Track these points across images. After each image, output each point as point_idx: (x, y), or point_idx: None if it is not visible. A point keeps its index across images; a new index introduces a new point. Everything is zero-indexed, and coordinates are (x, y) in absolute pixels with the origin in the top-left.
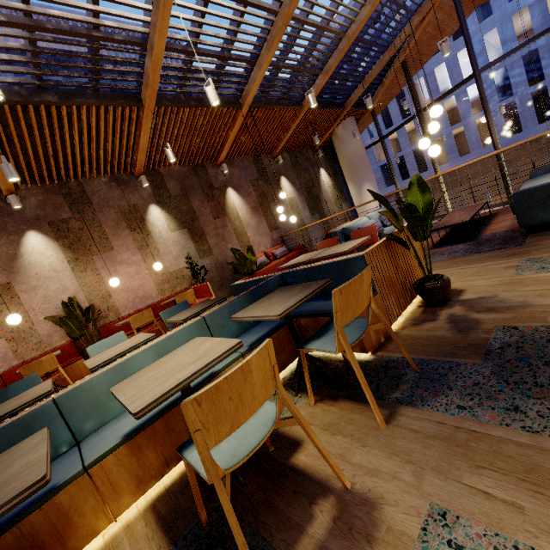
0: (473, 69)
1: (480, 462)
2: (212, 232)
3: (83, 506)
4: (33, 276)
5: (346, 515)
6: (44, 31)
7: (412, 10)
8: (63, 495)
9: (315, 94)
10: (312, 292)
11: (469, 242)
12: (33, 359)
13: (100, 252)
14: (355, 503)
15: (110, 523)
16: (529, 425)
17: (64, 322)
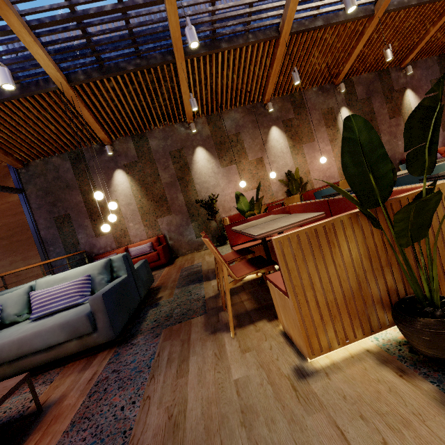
0: None
1: None
2: (386, 130)
3: None
4: (272, 154)
5: None
6: None
7: None
8: None
9: None
10: None
11: None
12: (270, 204)
13: (306, 142)
14: None
15: None
16: None
17: (291, 183)
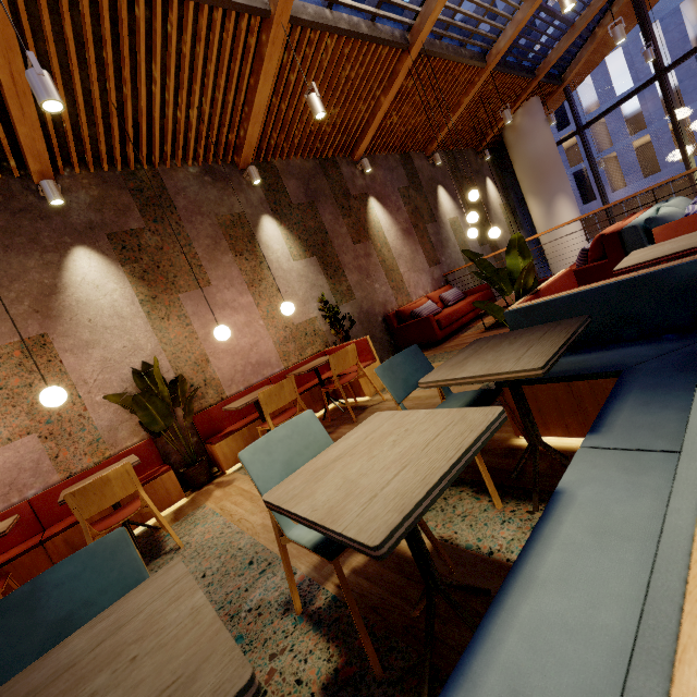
0: None
1: None
2: (352, 264)
3: None
4: (83, 324)
5: None
6: None
7: None
8: None
9: (510, 40)
10: None
11: None
12: (86, 472)
13: (189, 287)
14: None
15: None
16: None
17: (140, 404)
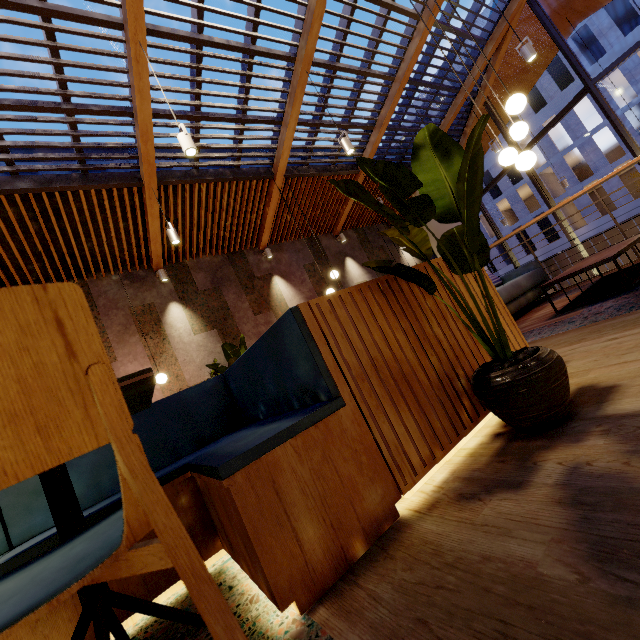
0: (584, 81)
1: None
2: (251, 331)
3: None
4: None
5: None
6: (1, 109)
7: (481, 39)
8: None
9: (372, 154)
10: None
11: (625, 294)
12: None
13: None
14: None
15: None
16: None
17: None
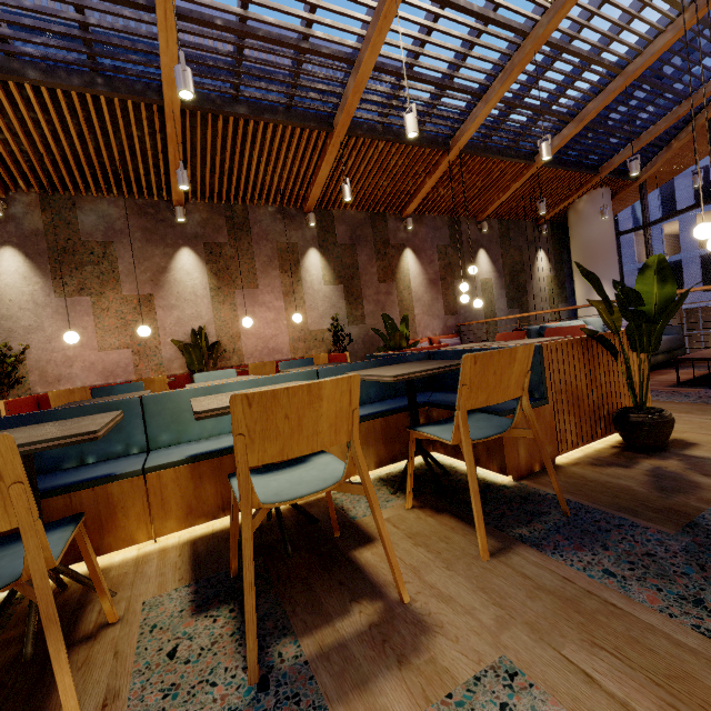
0: None
1: (601, 641)
2: (372, 297)
3: (130, 508)
4: (174, 294)
5: (388, 626)
6: (253, 38)
7: None
8: (116, 486)
9: (557, 148)
10: (448, 366)
11: None
12: None
13: (243, 287)
14: (404, 619)
15: (149, 540)
16: (708, 628)
17: (187, 350)
